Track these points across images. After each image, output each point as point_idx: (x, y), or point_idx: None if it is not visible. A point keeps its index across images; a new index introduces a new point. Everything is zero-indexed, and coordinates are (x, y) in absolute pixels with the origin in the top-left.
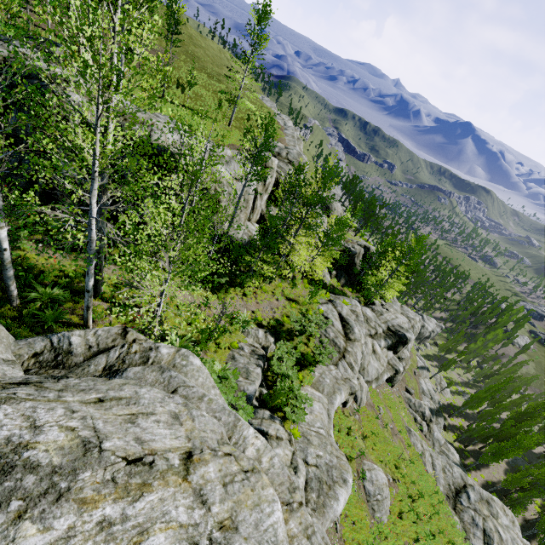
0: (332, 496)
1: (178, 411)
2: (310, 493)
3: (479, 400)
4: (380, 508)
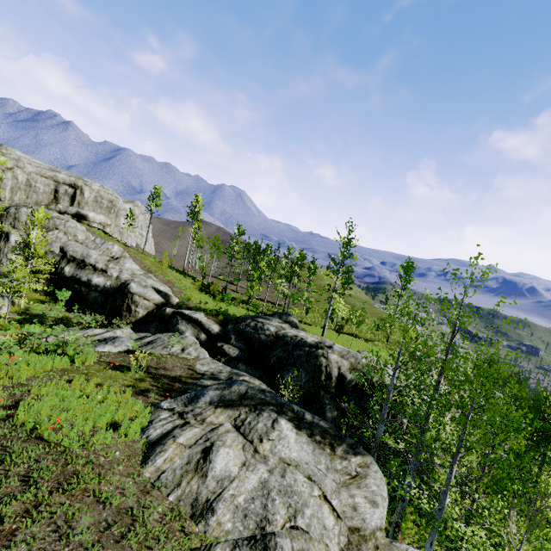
0: None
1: None
2: None
3: None
4: None
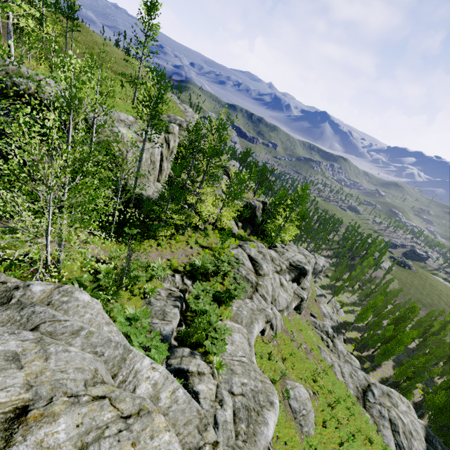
0: (261, 421)
1: (21, 350)
2: (239, 424)
3: (366, 313)
4: (306, 422)
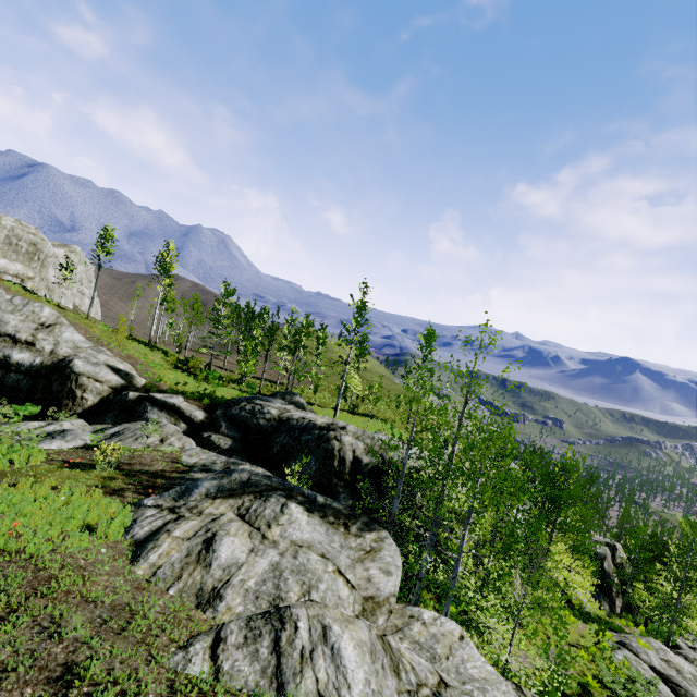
0: None
1: None
2: None
3: None
4: None
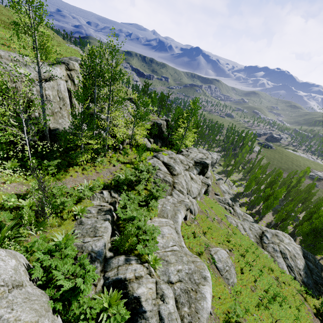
0: (200, 297)
1: None
2: (182, 309)
3: (251, 184)
4: (230, 275)
